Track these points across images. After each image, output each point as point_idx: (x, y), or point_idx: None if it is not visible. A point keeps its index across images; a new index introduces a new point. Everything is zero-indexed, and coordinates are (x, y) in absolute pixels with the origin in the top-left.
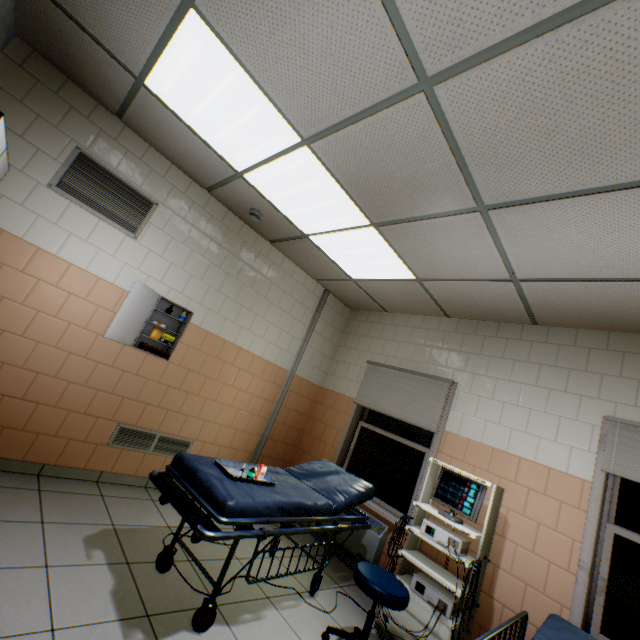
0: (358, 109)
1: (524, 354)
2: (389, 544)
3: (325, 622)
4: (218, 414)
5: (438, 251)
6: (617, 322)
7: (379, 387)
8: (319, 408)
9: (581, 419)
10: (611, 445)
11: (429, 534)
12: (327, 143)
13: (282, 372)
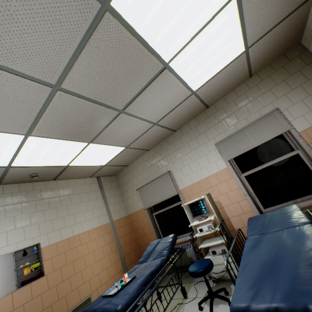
0: (38, 110)
1: (180, 143)
2: (194, 249)
3: (197, 302)
4: (93, 271)
5: (122, 134)
6: (194, 113)
7: (148, 195)
8: (134, 224)
9: (210, 150)
10: (222, 151)
11: (202, 231)
12: (38, 129)
13: (107, 225)
